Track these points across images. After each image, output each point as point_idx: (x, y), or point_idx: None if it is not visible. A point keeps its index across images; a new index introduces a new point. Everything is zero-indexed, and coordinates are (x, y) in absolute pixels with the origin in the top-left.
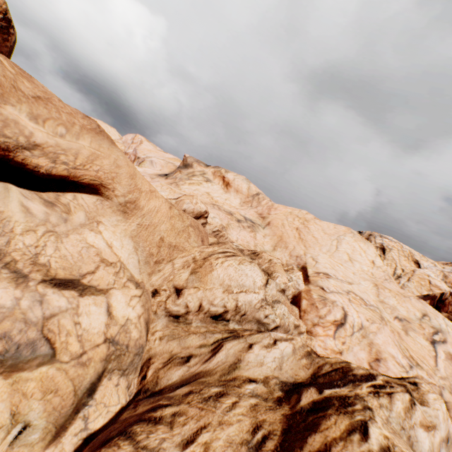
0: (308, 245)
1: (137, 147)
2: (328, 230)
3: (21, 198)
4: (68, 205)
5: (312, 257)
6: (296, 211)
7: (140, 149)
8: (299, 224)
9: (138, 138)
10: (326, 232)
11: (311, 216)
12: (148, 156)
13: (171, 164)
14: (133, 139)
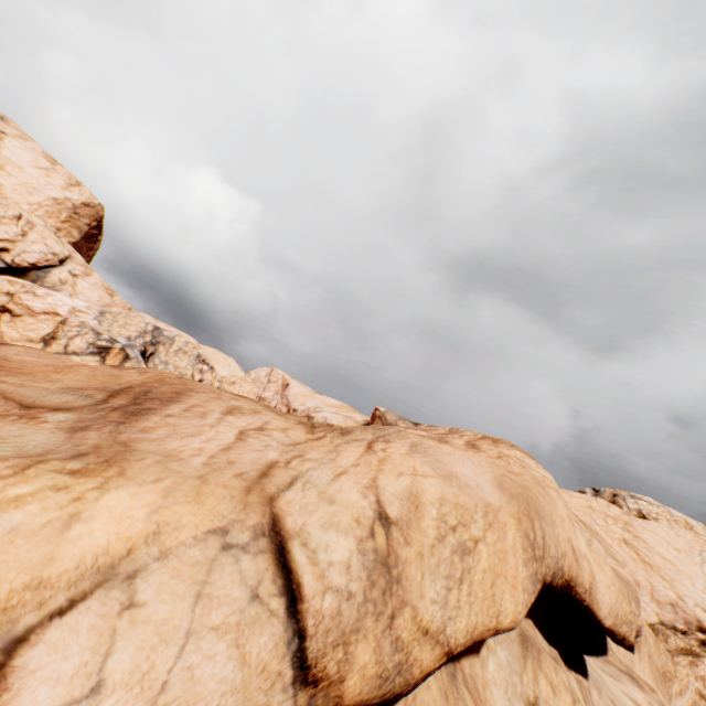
0: (667, 576)
1: (287, 392)
2: (675, 542)
3: (613, 682)
4: (630, 668)
5: (698, 605)
6: (593, 502)
7: (292, 394)
8: (620, 531)
9: (277, 374)
10: (675, 546)
11: (616, 509)
12: (310, 407)
13: (352, 420)
14: (268, 375)
